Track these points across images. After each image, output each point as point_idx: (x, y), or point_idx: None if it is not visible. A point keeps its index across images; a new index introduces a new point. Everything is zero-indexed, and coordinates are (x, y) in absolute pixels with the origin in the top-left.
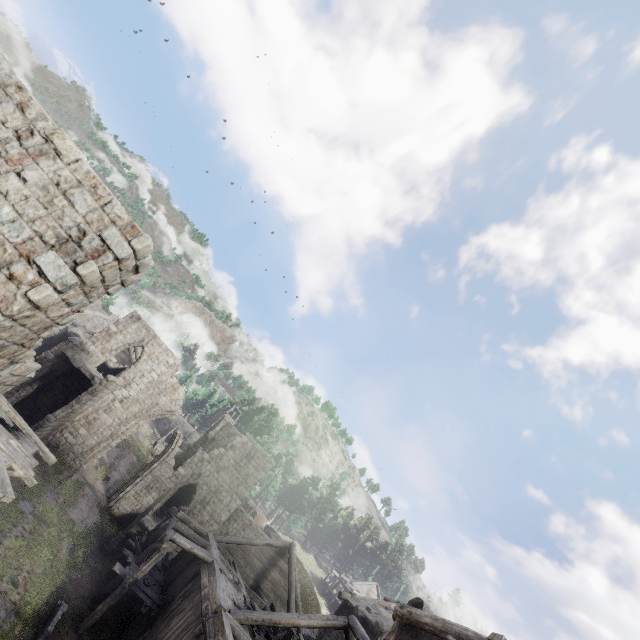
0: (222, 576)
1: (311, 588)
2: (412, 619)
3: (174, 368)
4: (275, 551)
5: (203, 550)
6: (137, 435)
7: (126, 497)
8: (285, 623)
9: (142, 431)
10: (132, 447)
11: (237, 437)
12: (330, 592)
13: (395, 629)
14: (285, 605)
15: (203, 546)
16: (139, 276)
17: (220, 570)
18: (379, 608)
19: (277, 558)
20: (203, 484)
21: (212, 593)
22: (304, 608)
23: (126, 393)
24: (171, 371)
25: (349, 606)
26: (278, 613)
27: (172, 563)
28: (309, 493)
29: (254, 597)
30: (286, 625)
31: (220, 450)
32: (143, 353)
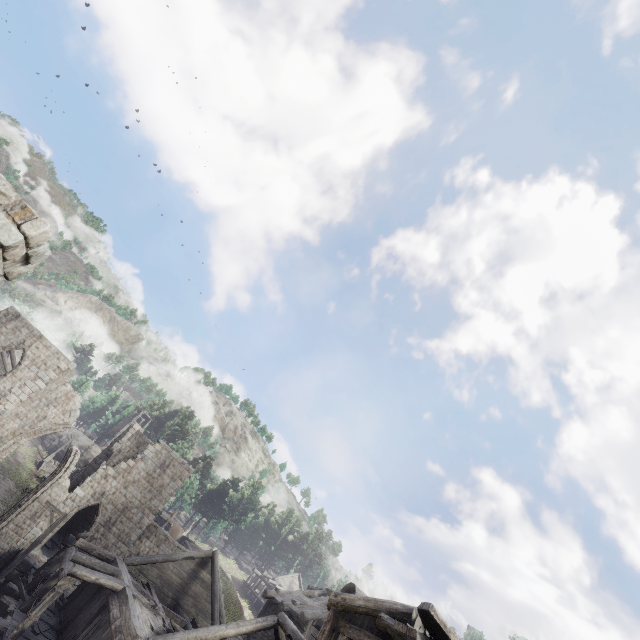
0: (136, 602)
1: (233, 593)
2: (346, 605)
3: (67, 374)
4: (196, 563)
5: (112, 578)
6: (15, 456)
7: (2, 533)
8: (212, 637)
9: (22, 450)
10: (8, 471)
11: (149, 446)
12: (252, 592)
13: (331, 618)
14: (208, 617)
15: (111, 573)
16: (29, 267)
17: (133, 596)
18: (304, 598)
19: (198, 570)
20: (107, 503)
21: (125, 624)
22: (226, 615)
23: (0, 407)
24: (63, 377)
25: (274, 603)
26: (204, 628)
27: (70, 600)
28: (229, 496)
29: (173, 617)
30: (213, 639)
31: (128, 463)
32: (24, 358)
